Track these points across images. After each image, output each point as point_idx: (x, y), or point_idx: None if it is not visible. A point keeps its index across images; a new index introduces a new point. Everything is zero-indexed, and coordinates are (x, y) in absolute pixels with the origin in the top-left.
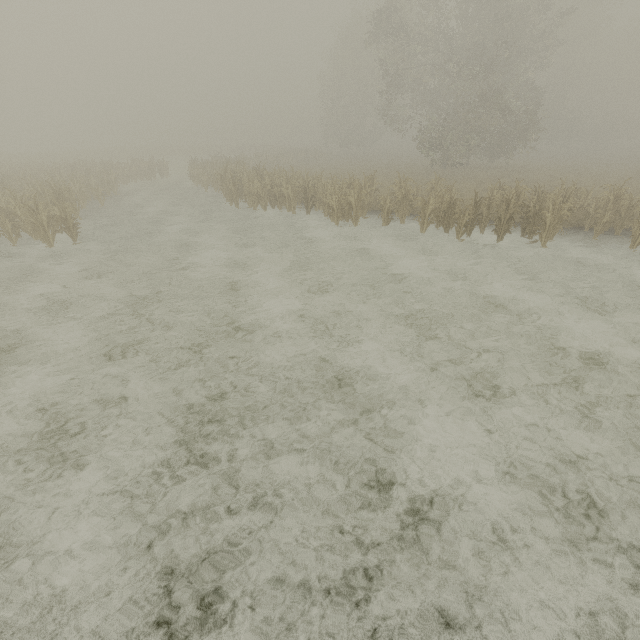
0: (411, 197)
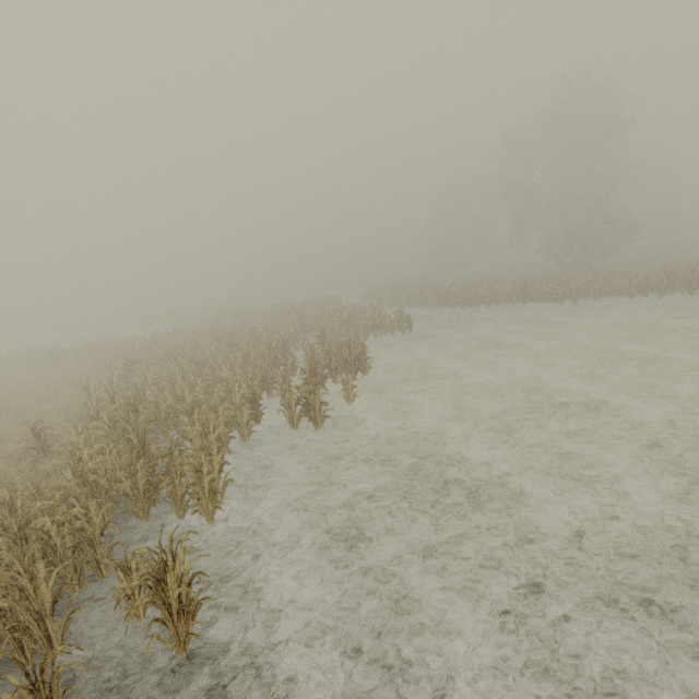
0: (611, 280)
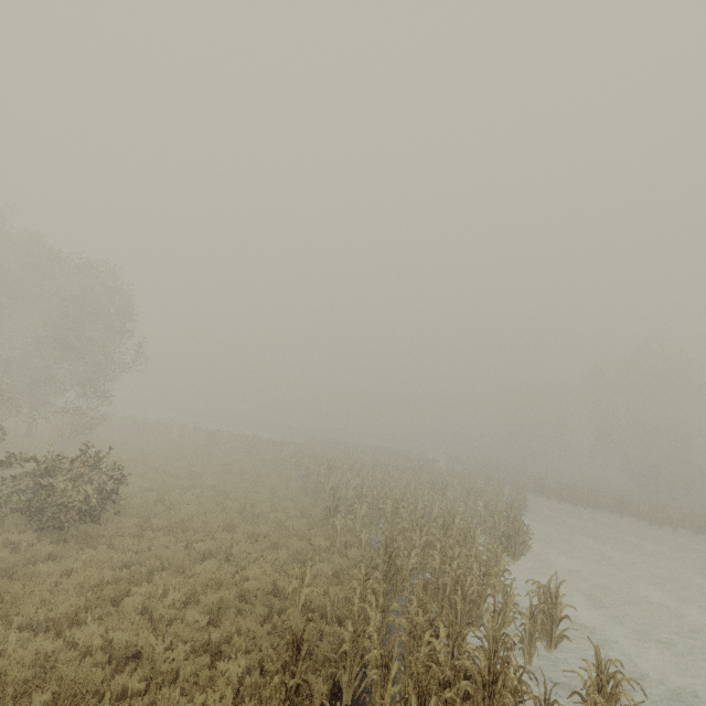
0: None
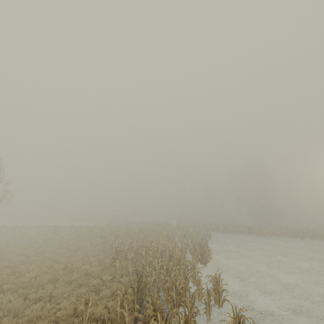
0: (281, 230)
